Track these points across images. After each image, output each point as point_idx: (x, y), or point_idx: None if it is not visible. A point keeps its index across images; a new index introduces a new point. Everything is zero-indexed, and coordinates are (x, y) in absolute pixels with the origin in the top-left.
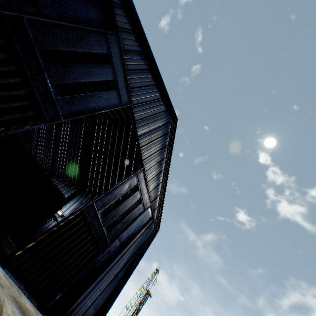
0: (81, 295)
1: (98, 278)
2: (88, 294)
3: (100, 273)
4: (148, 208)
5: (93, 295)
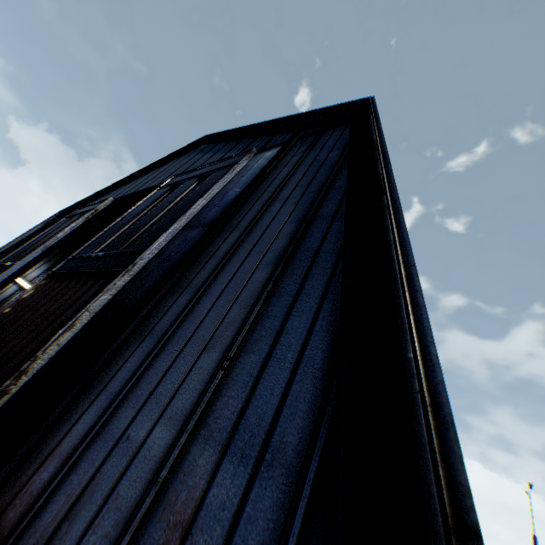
0: (63, 400)
1: (164, 322)
2: (130, 393)
3: (150, 300)
4: (246, 155)
5: (166, 385)
